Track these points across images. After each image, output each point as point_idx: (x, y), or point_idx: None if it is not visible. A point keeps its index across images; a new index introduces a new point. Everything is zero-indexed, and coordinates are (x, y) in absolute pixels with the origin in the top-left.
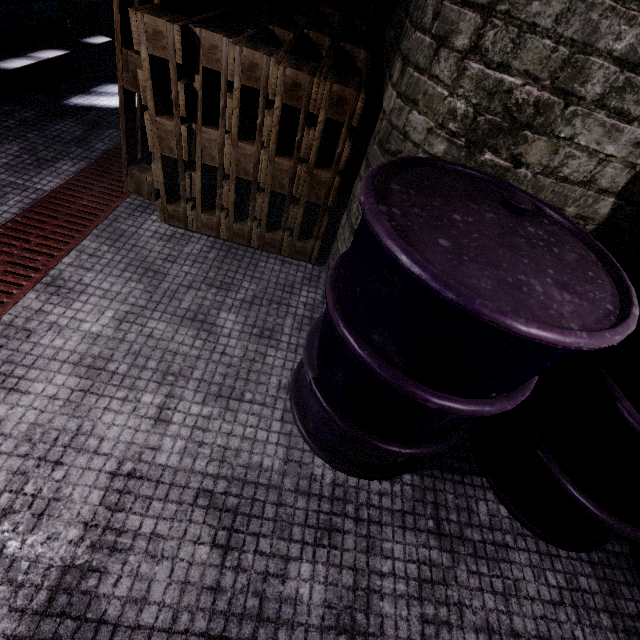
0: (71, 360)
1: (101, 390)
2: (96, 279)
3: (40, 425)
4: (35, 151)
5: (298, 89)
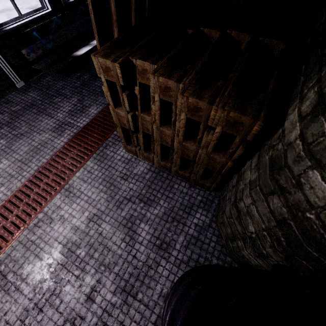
0: (63, 242)
1: (69, 267)
2: (86, 188)
3: (40, 282)
4: (83, 101)
5: (198, 110)
